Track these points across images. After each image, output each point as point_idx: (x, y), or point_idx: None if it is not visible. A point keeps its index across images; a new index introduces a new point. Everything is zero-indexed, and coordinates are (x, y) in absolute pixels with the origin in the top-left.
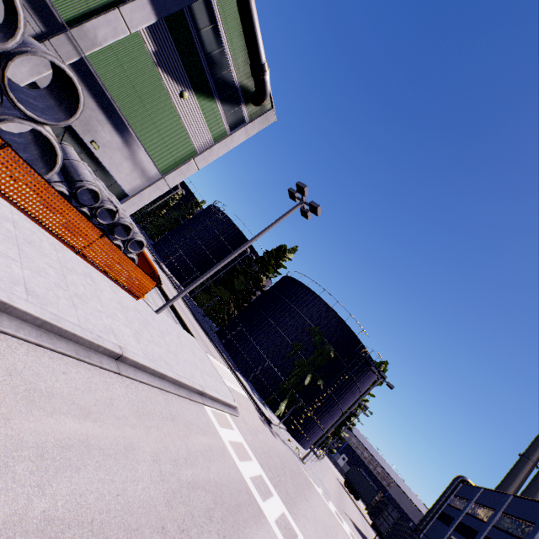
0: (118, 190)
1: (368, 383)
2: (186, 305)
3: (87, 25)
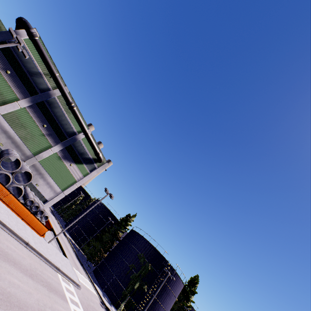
0: (44, 199)
1: (177, 286)
2: (74, 251)
3: (40, 154)
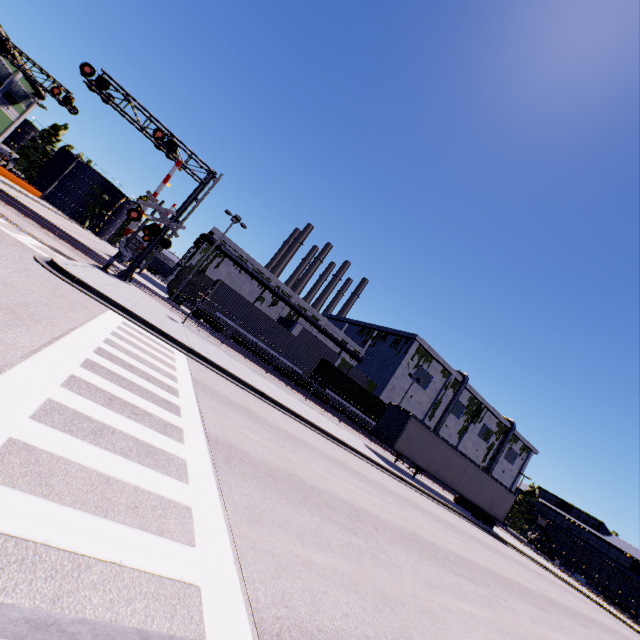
0: None
1: None
2: None
3: None
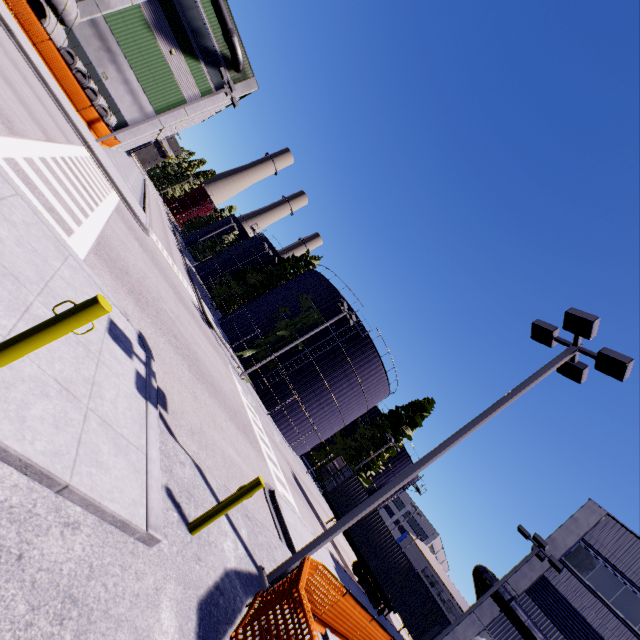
0: (121, 119)
1: (370, 373)
2: (186, 267)
3: None
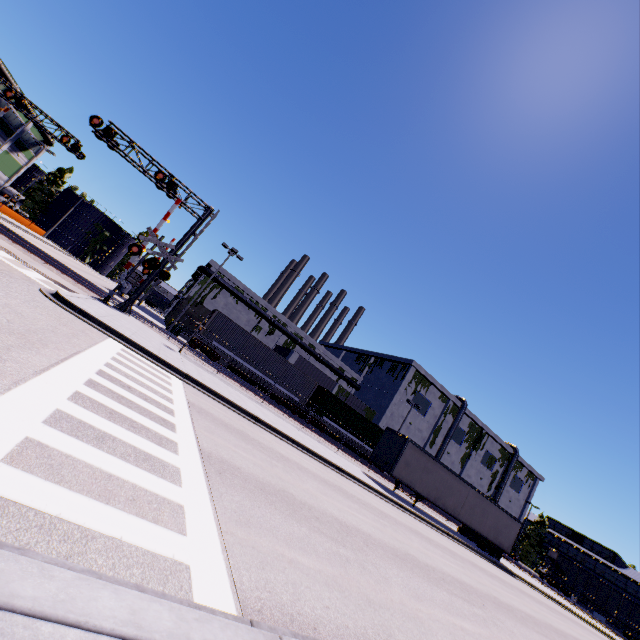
0: None
1: None
2: None
3: None
